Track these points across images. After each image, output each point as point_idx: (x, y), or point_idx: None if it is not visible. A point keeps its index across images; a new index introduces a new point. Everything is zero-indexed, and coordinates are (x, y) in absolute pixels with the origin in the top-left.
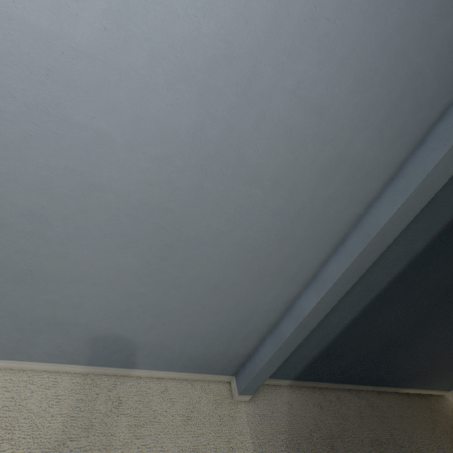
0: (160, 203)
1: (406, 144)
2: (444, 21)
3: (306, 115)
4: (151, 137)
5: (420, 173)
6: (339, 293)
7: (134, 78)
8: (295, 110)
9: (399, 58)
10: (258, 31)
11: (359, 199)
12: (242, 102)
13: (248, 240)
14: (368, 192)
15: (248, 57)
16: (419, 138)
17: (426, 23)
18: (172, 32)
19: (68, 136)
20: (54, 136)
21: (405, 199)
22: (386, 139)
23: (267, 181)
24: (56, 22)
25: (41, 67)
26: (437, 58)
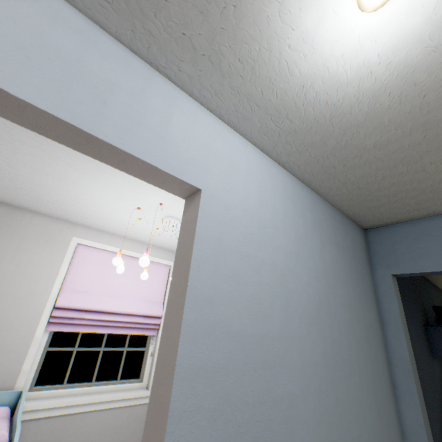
0: (327, 440)
1: (374, 303)
2: (356, 253)
3: (348, 311)
4: (309, 376)
5: (395, 316)
6: (430, 435)
7: (295, 337)
8: (345, 311)
9: (355, 270)
10: (323, 283)
11: (381, 346)
12: (330, 321)
13: (368, 430)
14: (381, 339)
15: (325, 296)
16: (375, 298)
17: (353, 255)
18: (302, 301)
19: (275, 416)
20: (268, 424)
21: (404, 334)
22: (369, 305)
23: (355, 365)
24: (264, 325)
25: (259, 362)
26: (361, 265)
